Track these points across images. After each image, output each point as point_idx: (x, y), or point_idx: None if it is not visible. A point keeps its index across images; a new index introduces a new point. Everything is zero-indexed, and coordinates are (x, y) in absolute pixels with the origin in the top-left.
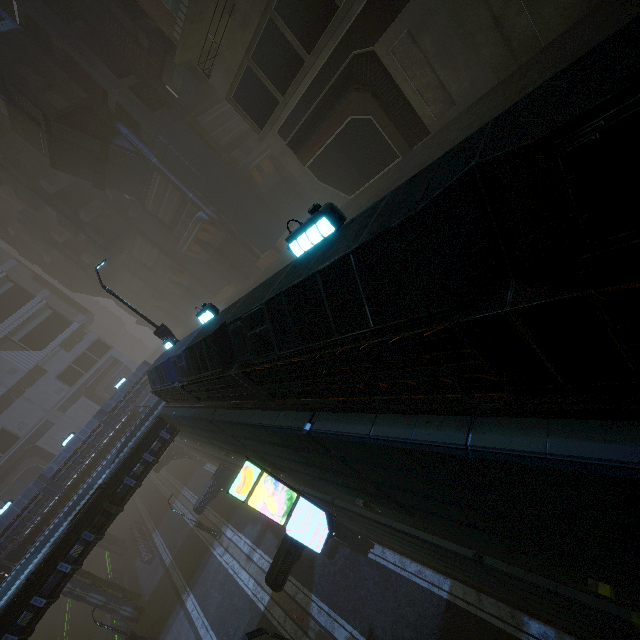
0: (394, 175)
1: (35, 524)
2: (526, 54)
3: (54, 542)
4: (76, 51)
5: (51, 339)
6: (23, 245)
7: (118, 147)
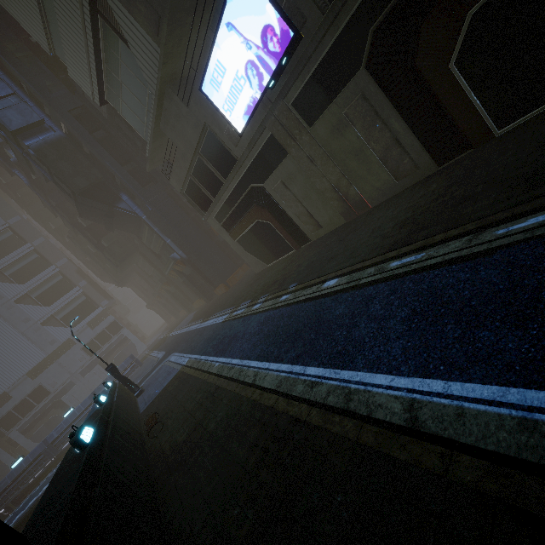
0: (279, 272)
1: (35, 478)
2: (360, 210)
3: (17, 520)
4: (95, 151)
5: (82, 319)
6: (72, 249)
7: (120, 209)
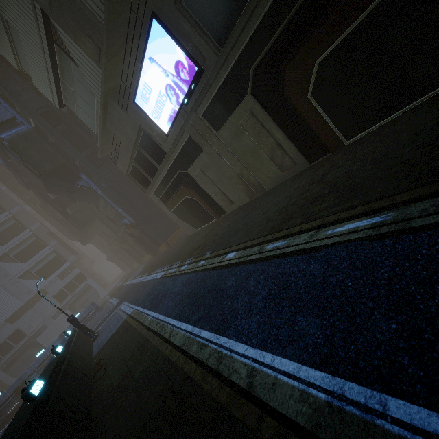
0: (203, 238)
1: (12, 409)
2: (259, 192)
3: None
4: (58, 141)
5: (53, 272)
6: (44, 215)
7: (80, 185)
